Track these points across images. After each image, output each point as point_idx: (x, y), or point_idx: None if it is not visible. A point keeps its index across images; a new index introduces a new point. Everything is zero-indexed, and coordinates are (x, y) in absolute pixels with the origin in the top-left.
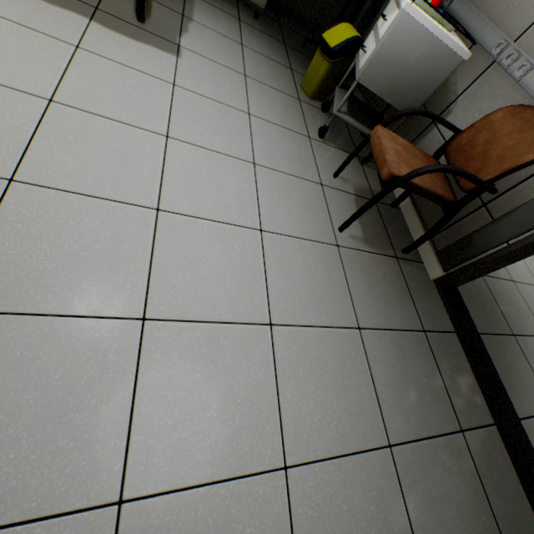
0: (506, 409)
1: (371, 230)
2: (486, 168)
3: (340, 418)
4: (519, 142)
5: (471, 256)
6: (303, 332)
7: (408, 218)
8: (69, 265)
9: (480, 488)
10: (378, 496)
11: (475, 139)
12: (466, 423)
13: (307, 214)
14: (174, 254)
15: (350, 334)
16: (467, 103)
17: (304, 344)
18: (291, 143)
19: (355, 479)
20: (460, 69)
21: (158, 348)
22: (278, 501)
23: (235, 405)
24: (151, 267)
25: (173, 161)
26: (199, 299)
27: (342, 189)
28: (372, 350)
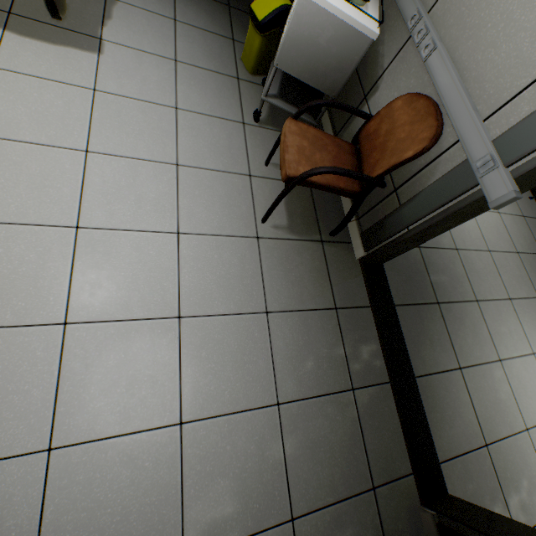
0: (404, 369)
1: (299, 217)
2: (381, 160)
3: (235, 386)
4: (408, 135)
5: (382, 239)
6: (210, 321)
7: (343, 198)
8: (1, 287)
9: (358, 431)
10: (260, 439)
11: (379, 128)
12: (360, 383)
13: (229, 209)
14: (93, 267)
15: (257, 318)
16: (390, 79)
17: (209, 330)
18: (221, 134)
19: (241, 429)
20: (387, 39)
21: (78, 345)
22: (172, 445)
23: (142, 382)
24: (71, 280)
25: (92, 176)
26: (115, 303)
27: (273, 177)
28: (277, 330)
